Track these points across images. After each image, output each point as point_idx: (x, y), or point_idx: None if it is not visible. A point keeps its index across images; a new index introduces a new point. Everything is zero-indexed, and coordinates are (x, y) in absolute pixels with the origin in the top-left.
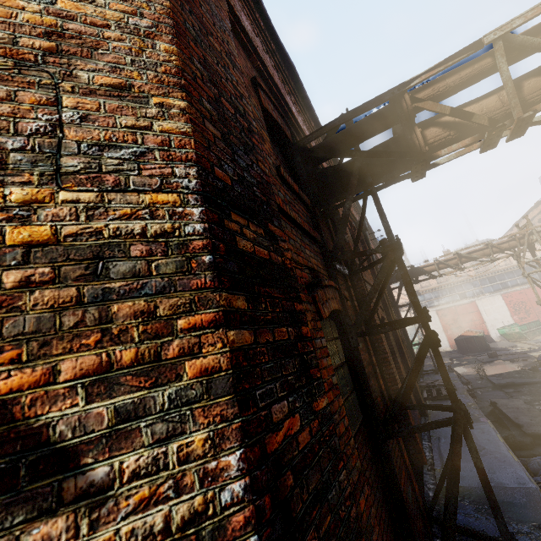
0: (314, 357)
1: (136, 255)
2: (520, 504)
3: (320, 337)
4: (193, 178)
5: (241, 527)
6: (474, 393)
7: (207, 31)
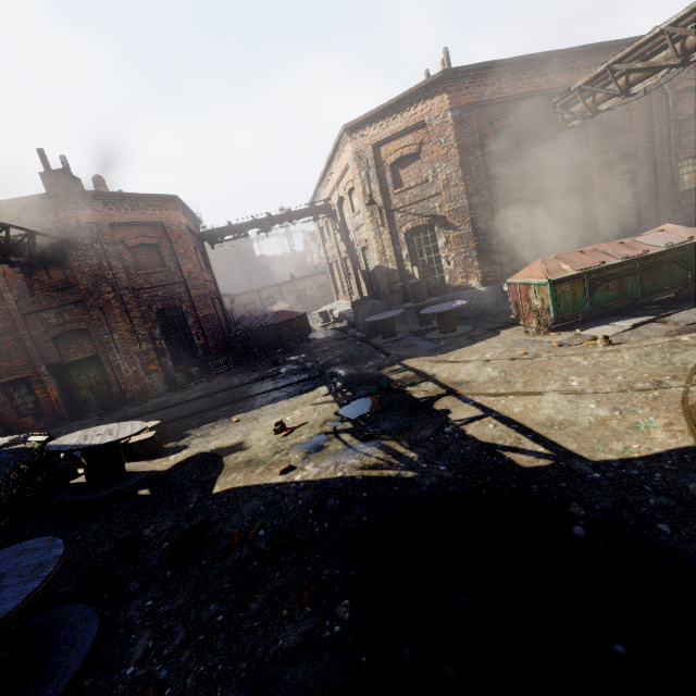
0: (490, 216)
1: (460, 209)
2: None
3: (503, 210)
4: (465, 196)
5: (471, 233)
6: None
7: (468, 149)
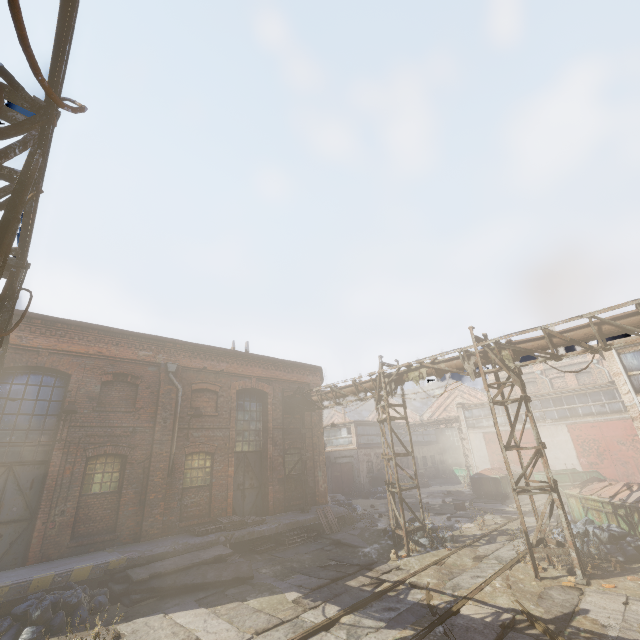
0: None
1: None
2: None
3: None
4: None
5: None
6: (310, 542)
7: None
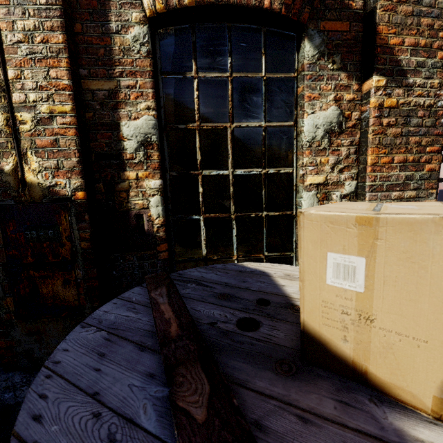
0: None
1: None
2: None
3: None
4: None
5: (440, 115)
6: None
7: None
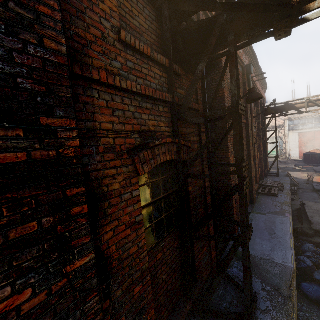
0: (84, 229)
1: None
2: (275, 274)
3: (132, 191)
4: None
5: None
6: (297, 191)
7: None
